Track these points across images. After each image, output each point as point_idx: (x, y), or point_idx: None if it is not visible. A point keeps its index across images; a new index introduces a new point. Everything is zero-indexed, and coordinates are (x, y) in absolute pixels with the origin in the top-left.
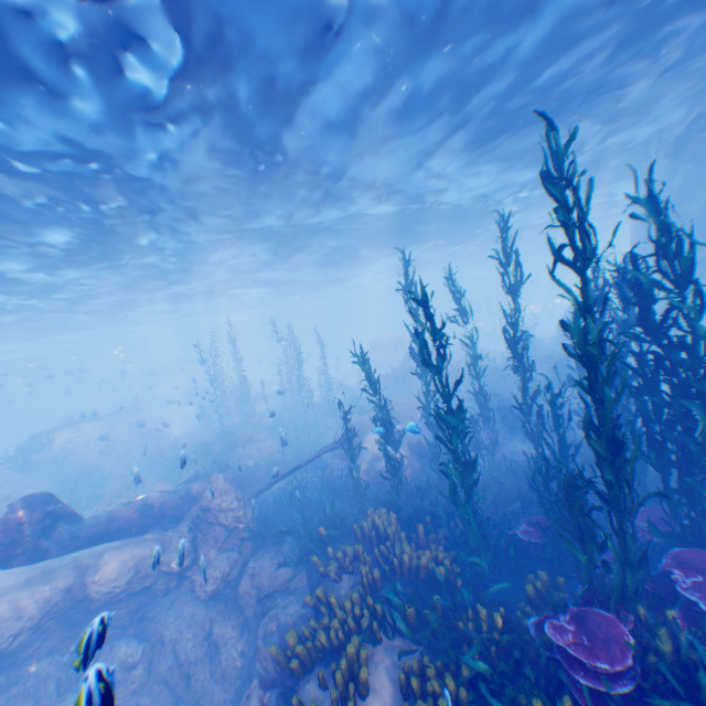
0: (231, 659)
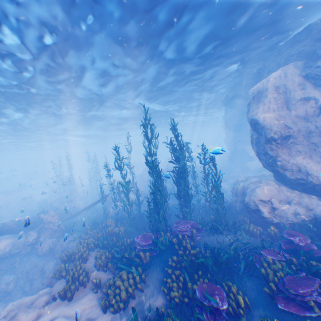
0: None
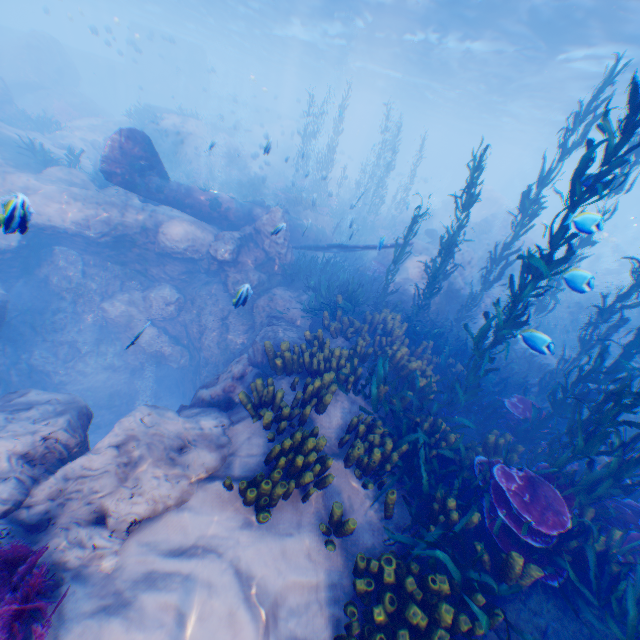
0: (231, 340)
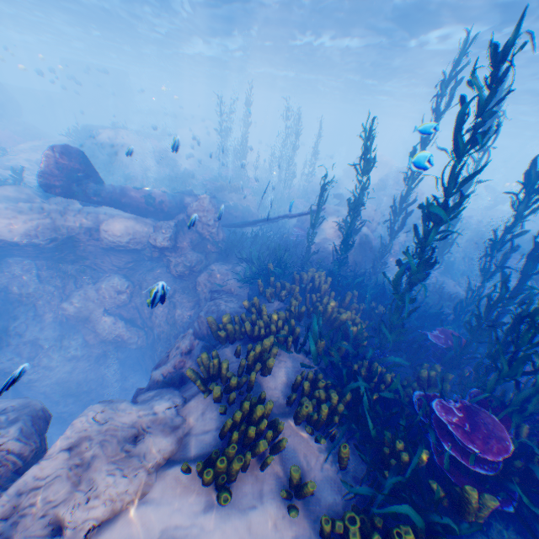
0: (180, 316)
